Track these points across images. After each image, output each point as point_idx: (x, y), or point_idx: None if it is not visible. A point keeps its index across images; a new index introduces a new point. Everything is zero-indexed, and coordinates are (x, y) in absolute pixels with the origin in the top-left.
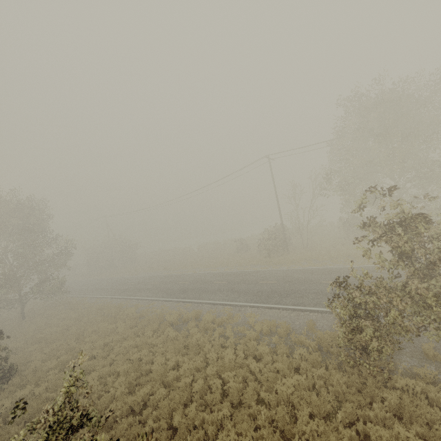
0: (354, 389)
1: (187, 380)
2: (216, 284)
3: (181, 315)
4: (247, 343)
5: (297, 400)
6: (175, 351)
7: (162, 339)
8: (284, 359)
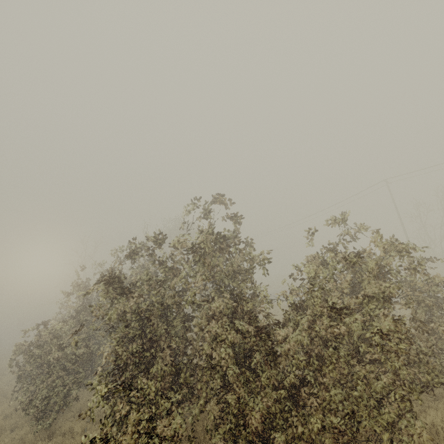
0: None
1: None
2: None
3: None
4: None
5: None
6: None
7: None
8: None
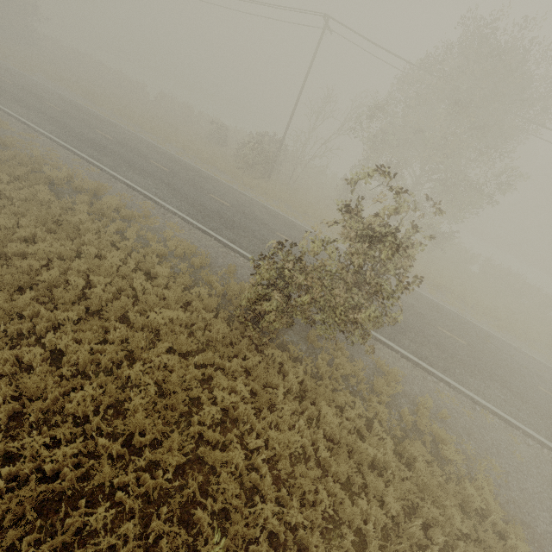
0: (228, 341)
1: (34, 263)
2: (152, 166)
3: (75, 179)
4: (146, 256)
5: (166, 331)
6: (38, 220)
7: (23, 195)
8: (178, 291)
